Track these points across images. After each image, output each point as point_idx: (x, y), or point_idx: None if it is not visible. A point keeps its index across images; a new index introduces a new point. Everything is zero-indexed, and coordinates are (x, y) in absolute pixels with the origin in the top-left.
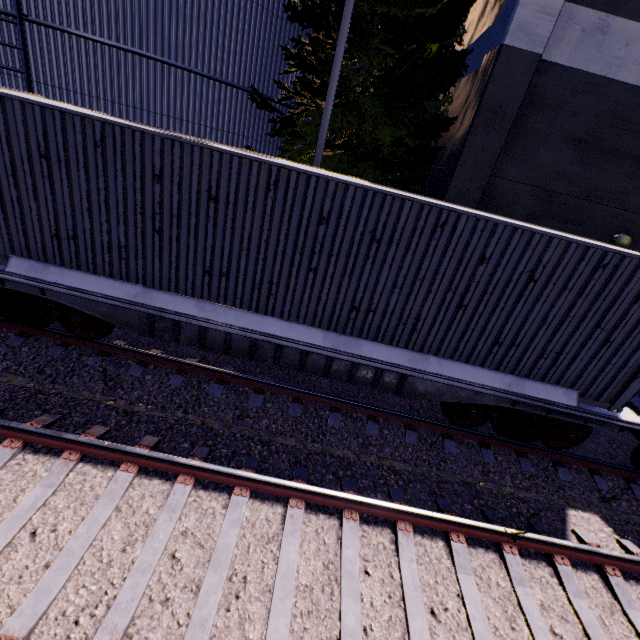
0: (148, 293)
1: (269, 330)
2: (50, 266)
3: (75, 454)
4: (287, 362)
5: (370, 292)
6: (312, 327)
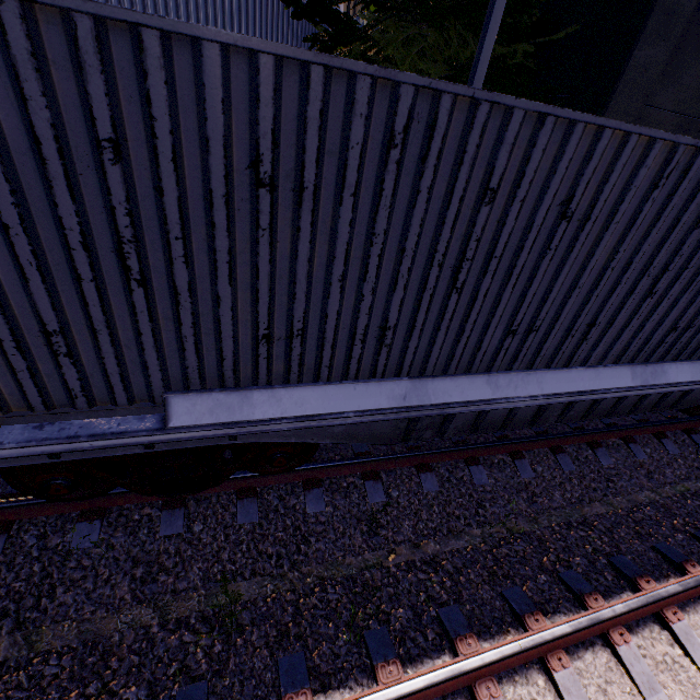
0: (420, 387)
1: (577, 387)
2: (250, 392)
3: (491, 684)
4: (572, 415)
5: (699, 305)
6: (619, 366)
